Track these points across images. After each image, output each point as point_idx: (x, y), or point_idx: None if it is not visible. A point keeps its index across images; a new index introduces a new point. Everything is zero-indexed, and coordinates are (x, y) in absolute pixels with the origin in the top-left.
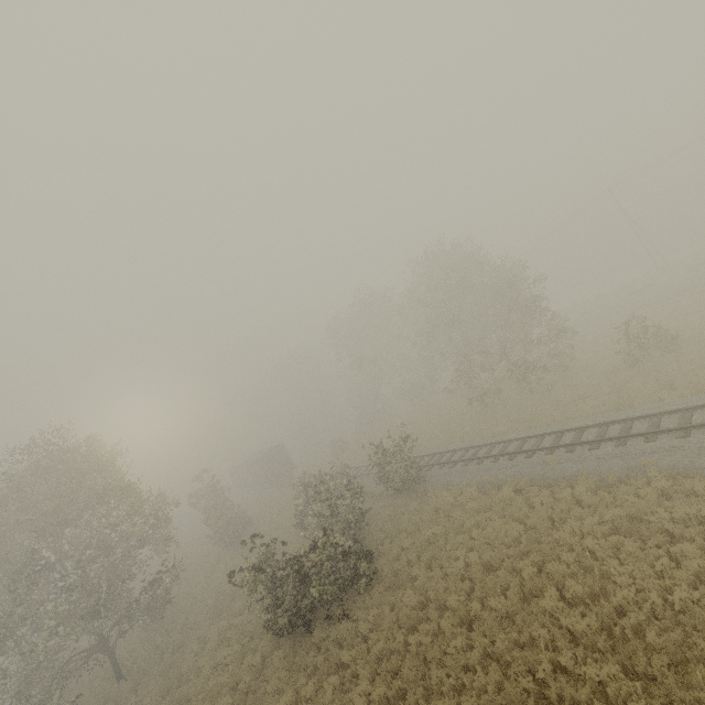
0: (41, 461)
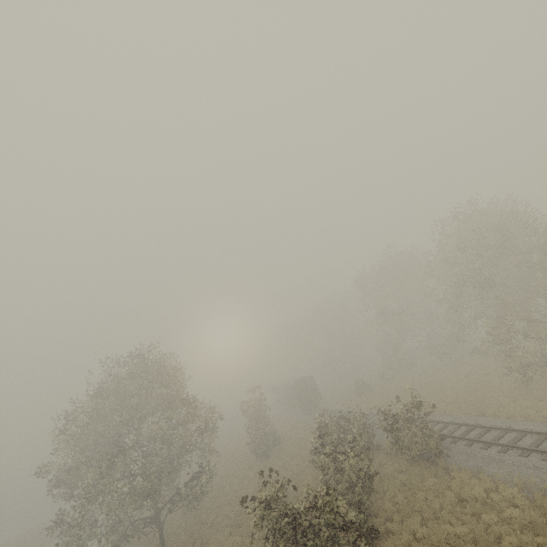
0: (132, 367)
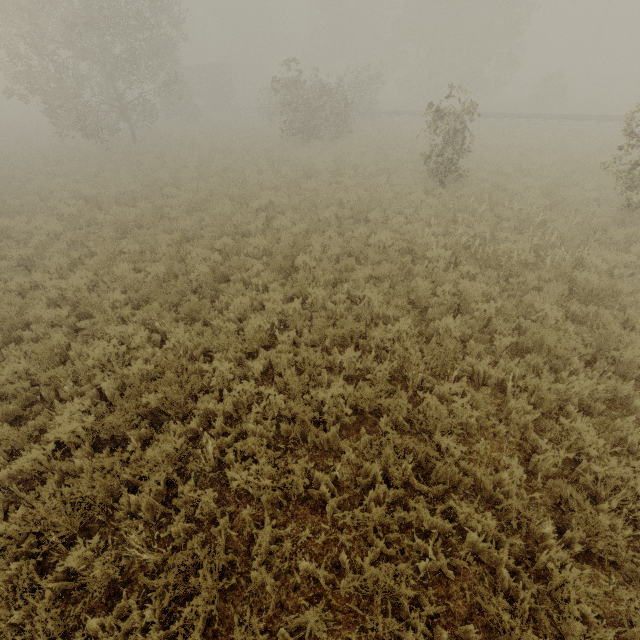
0: None
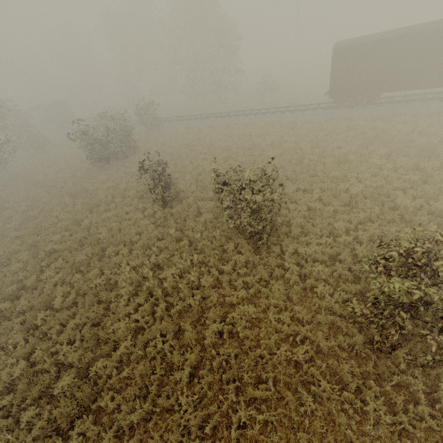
0: None
